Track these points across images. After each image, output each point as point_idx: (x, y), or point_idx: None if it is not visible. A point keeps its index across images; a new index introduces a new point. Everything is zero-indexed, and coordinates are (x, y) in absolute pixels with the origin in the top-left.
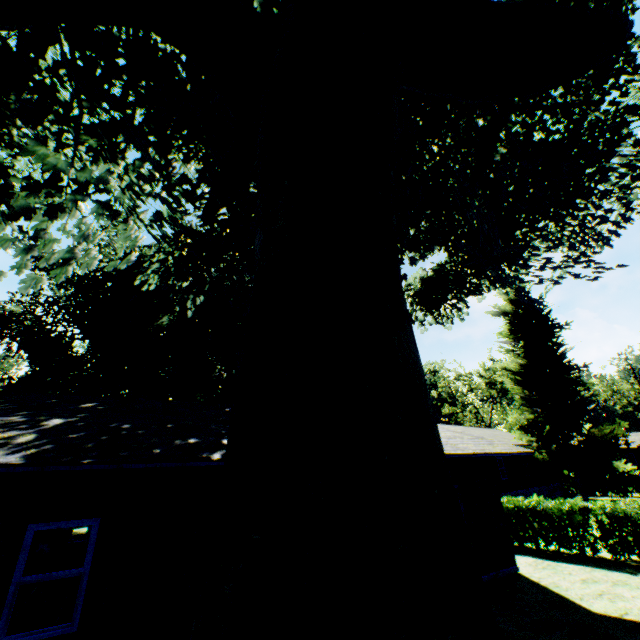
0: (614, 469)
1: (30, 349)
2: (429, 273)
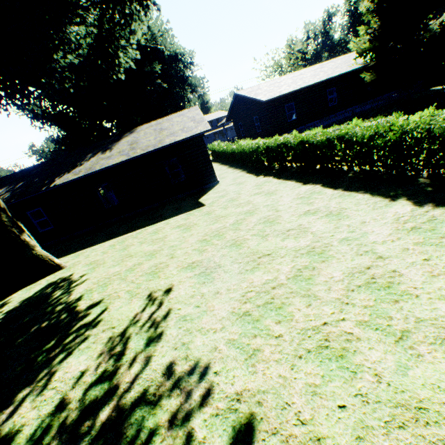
0: (439, 64)
1: (56, 124)
2: (95, 33)
